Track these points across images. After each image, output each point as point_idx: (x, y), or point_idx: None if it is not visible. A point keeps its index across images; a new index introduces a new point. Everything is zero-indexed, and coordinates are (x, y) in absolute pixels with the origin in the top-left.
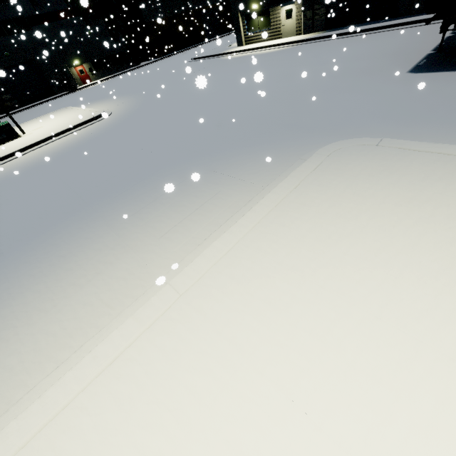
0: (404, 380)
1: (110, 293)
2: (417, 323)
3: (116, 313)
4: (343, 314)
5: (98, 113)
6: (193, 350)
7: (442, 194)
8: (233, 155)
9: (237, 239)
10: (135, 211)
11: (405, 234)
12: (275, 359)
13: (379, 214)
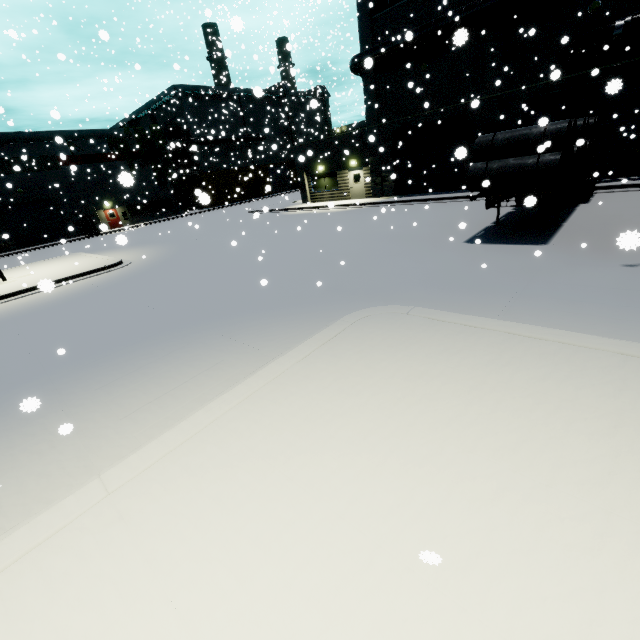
0: (345, 601)
1: (18, 497)
2: (383, 523)
3: (12, 526)
4: (302, 514)
5: (113, 262)
6: (90, 572)
7: (454, 368)
8: (254, 318)
9: (212, 418)
10: (105, 382)
11: (404, 413)
12: (195, 580)
13: (384, 390)
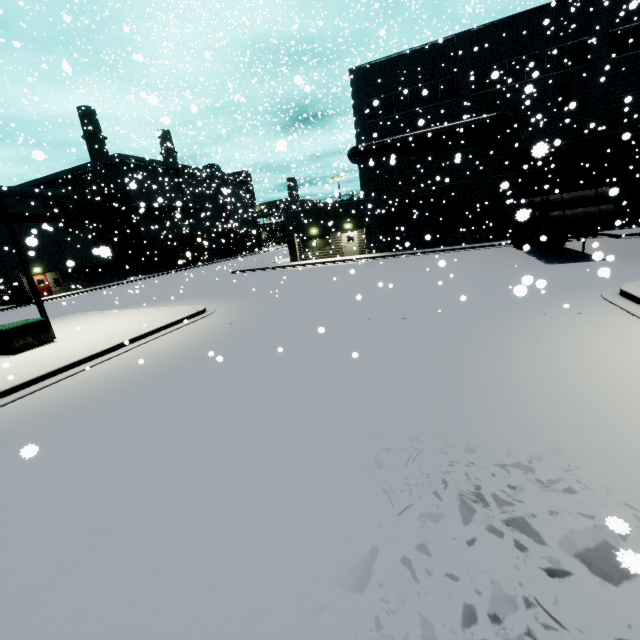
0: None
1: None
2: None
3: None
4: None
5: (201, 307)
6: None
7: None
8: (529, 306)
9: None
10: (535, 344)
11: None
12: None
13: None
